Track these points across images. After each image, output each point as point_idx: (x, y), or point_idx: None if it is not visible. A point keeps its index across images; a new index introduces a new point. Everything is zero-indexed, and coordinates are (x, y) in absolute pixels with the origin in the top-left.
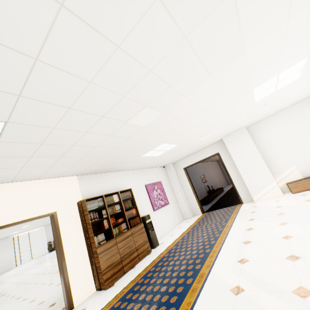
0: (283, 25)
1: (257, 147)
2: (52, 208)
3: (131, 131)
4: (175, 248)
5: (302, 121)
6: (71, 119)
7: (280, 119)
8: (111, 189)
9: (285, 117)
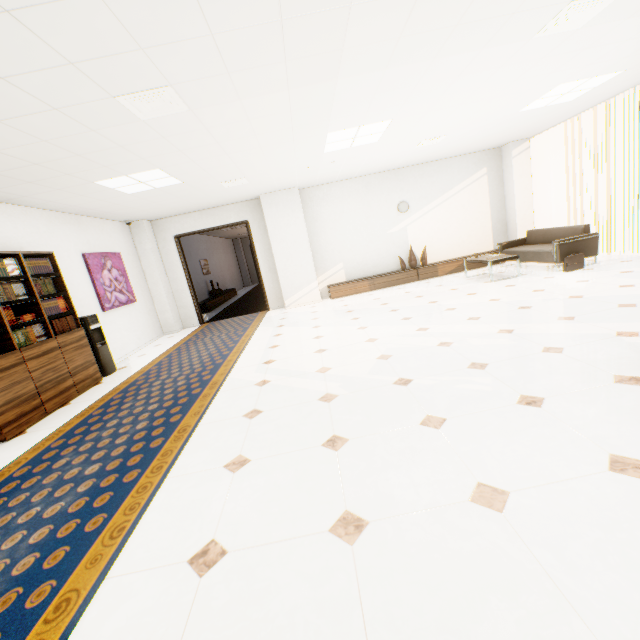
0: (381, 71)
1: (307, 227)
2: None
3: (110, 120)
4: (158, 368)
5: (365, 205)
6: None
7: (343, 193)
8: None
9: (350, 192)
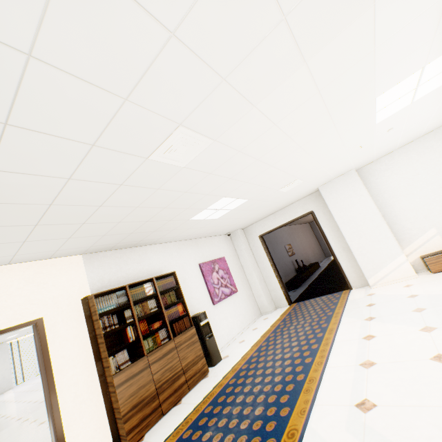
0: None
1: (374, 201)
2: (35, 311)
3: (162, 177)
4: (247, 368)
5: None
6: (21, 150)
7: (410, 156)
8: (142, 274)
9: (419, 152)
